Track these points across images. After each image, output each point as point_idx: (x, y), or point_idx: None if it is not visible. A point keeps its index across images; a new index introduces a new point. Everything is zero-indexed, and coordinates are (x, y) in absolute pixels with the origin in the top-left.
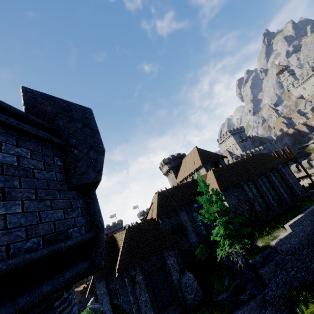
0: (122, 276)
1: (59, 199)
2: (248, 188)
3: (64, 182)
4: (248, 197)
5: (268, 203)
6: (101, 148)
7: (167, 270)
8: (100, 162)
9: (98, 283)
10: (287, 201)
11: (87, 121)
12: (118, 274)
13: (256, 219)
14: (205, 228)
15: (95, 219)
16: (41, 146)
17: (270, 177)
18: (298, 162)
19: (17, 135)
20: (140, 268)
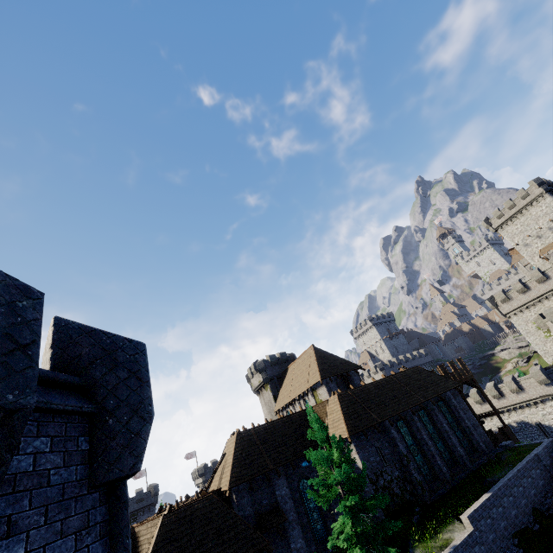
0: None
1: (73, 515)
2: (399, 434)
3: (85, 480)
4: (398, 453)
5: (433, 466)
6: (149, 412)
7: None
8: (144, 438)
9: None
10: (465, 462)
11: (136, 366)
12: None
13: (413, 499)
14: (322, 517)
15: (119, 543)
16: (66, 424)
17: (434, 413)
18: (477, 387)
19: (41, 417)
20: None
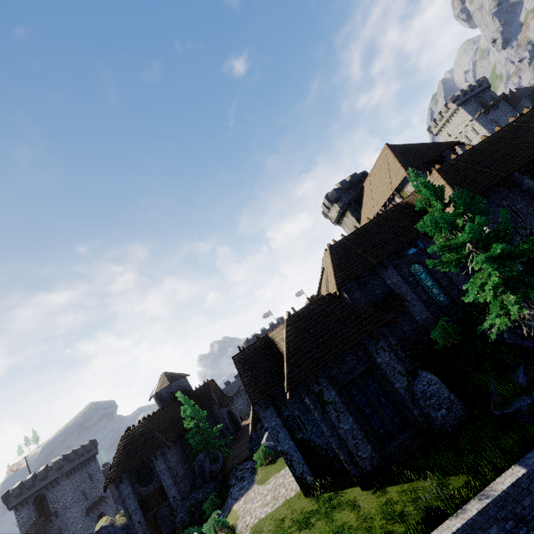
0: (301, 396)
1: None
2: None
3: None
4: None
5: None
6: None
7: (380, 375)
8: None
9: (263, 411)
10: None
11: None
12: (290, 393)
13: None
14: (443, 290)
15: None
16: None
17: None
18: None
19: None
20: (327, 378)
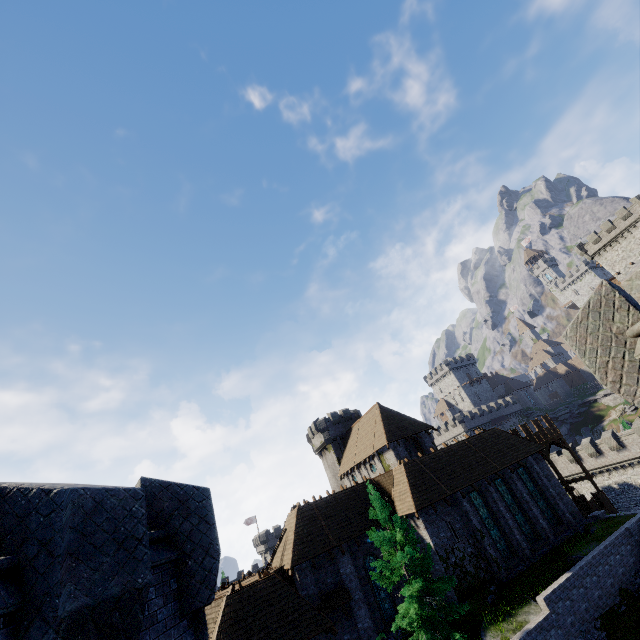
0: None
1: (173, 639)
2: (472, 506)
3: (177, 612)
4: (471, 527)
5: (511, 541)
6: (217, 551)
7: None
8: (215, 573)
9: None
10: (548, 536)
11: (204, 511)
12: None
13: (488, 577)
14: (390, 595)
15: None
16: (161, 573)
17: (513, 482)
18: (566, 448)
19: None
20: None
